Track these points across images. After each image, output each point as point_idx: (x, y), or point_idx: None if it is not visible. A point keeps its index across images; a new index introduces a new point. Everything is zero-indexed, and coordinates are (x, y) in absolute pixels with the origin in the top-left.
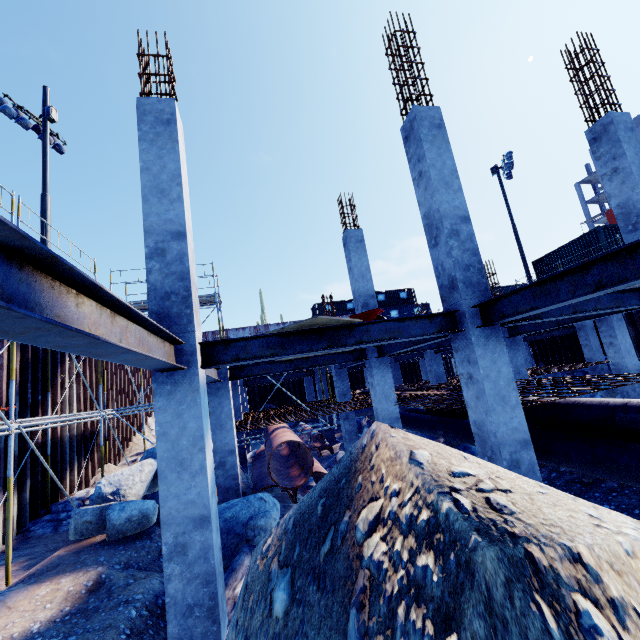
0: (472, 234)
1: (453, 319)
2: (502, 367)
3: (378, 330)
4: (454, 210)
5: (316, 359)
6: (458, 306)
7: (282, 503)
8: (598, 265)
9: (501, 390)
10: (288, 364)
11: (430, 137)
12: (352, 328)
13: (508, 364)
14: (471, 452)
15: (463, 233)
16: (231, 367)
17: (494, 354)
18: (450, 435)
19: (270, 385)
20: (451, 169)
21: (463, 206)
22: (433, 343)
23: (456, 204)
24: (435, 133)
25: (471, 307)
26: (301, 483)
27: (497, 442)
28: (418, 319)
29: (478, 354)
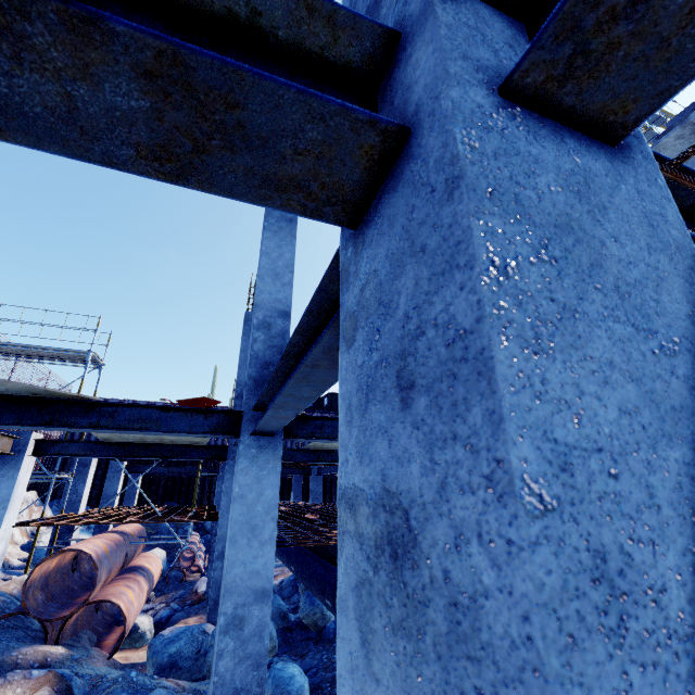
0: (287, 331)
1: (237, 420)
2: (267, 488)
3: (128, 415)
4: (275, 302)
5: (160, 448)
6: (244, 406)
7: (32, 641)
8: (289, 376)
9: (255, 517)
10: (121, 448)
11: (276, 227)
12: (92, 406)
13: (277, 486)
14: (312, 600)
15: (276, 328)
16: (38, 438)
17: (263, 470)
18: (297, 573)
19: (181, 478)
20: (288, 262)
21: (287, 301)
22: (314, 455)
23: (280, 297)
24: (283, 225)
25: (253, 409)
26: (67, 614)
27: (224, 587)
28: (190, 412)
29: (241, 467)
